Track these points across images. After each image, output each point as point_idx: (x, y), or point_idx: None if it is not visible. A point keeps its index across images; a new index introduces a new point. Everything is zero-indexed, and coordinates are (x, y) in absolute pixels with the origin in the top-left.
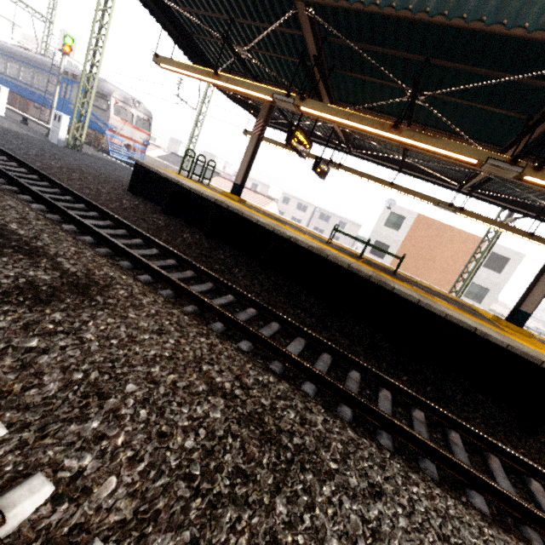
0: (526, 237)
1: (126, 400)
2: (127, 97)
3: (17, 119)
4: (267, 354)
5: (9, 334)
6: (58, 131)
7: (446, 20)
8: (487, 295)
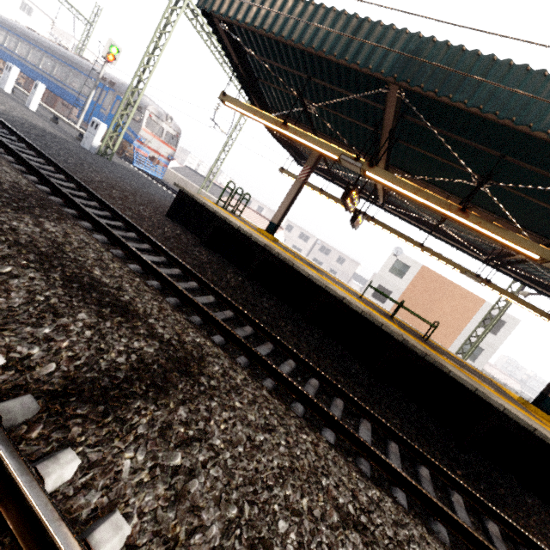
0: (548, 318)
1: (287, 548)
2: (161, 112)
3: (46, 115)
4: (346, 445)
5: (151, 445)
6: (93, 138)
7: (547, 137)
8: (481, 354)
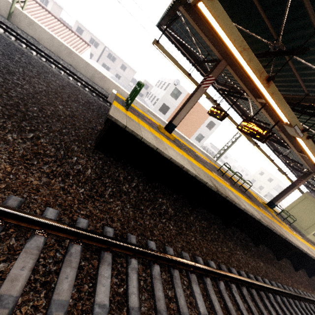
0: (270, 161)
1: None
2: None
3: None
4: None
5: None
6: None
7: None
8: (203, 139)
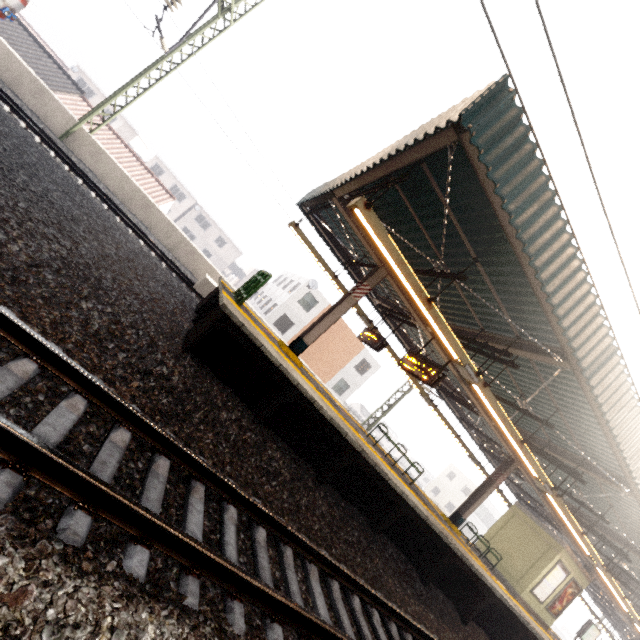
0: (455, 436)
1: None
2: None
3: None
4: None
5: None
6: None
7: (622, 459)
8: (347, 391)
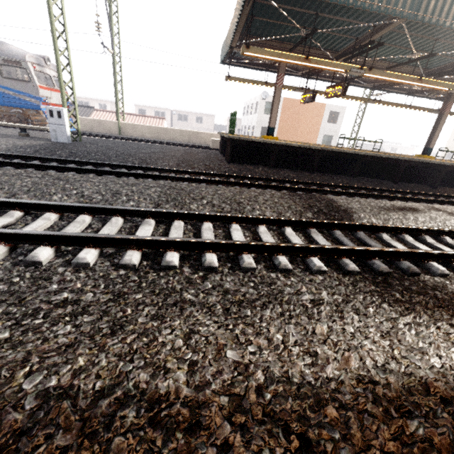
0: (407, 108)
1: None
2: (36, 56)
3: None
4: None
5: None
6: (63, 128)
7: None
8: (332, 139)
